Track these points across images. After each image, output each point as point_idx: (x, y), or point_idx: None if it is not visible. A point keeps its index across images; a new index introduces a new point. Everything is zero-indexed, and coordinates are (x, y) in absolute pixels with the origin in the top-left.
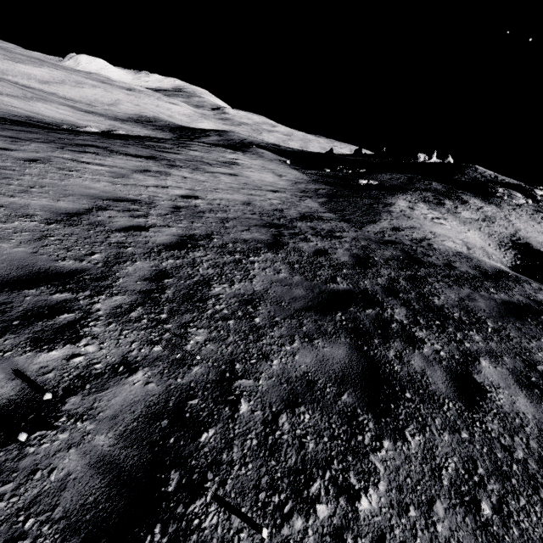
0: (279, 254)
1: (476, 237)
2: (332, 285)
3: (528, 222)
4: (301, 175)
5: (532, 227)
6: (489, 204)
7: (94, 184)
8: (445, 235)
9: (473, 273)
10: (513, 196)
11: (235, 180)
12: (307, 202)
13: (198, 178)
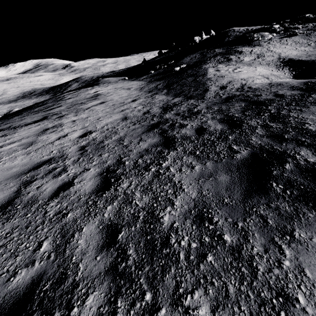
0: (178, 149)
1: (263, 70)
2: (237, 156)
3: (281, 47)
4: (139, 82)
5: (285, 49)
6: (254, 46)
7: (13, 162)
8: (249, 77)
9: (297, 93)
10: (264, 35)
11: (105, 106)
12: (157, 97)
13: (83, 117)
